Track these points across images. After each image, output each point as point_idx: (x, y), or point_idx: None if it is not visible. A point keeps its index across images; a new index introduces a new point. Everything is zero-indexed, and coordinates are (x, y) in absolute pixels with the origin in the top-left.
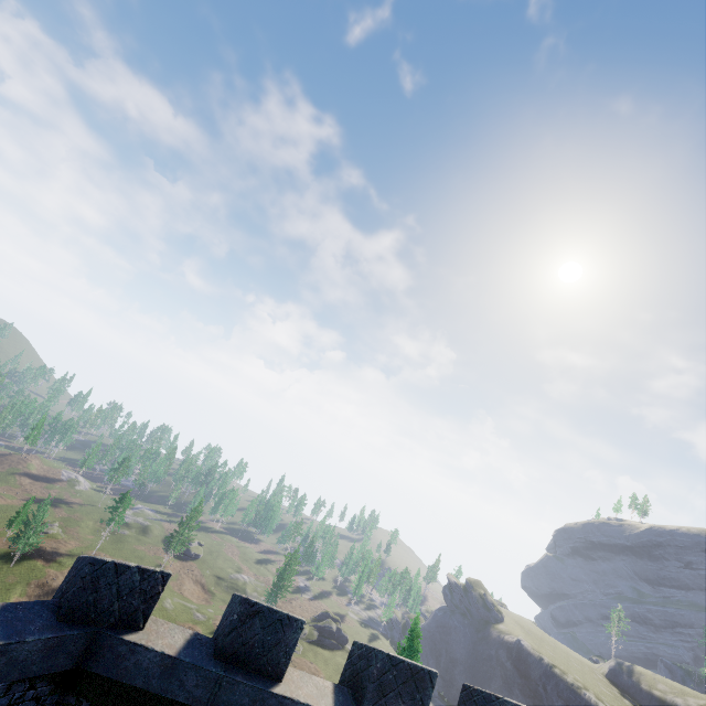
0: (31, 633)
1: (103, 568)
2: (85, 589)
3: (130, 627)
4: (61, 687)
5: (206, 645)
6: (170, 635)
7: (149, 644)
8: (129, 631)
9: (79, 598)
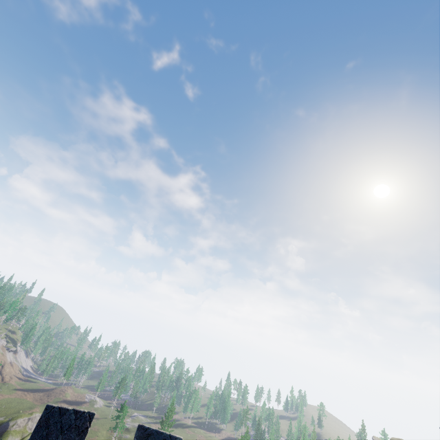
0: None
1: (52, 411)
2: (41, 427)
3: None
4: None
5: None
6: None
7: None
8: None
9: (38, 433)
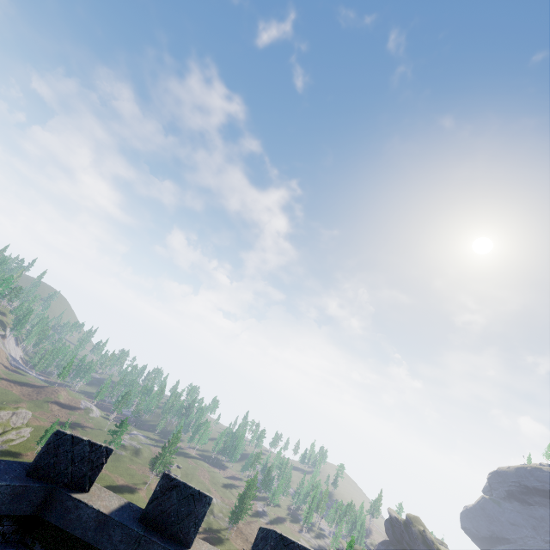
0: (5, 480)
1: (63, 438)
2: (49, 453)
3: (79, 488)
4: (22, 529)
5: (135, 512)
6: (108, 500)
7: (90, 503)
8: (77, 491)
9: (44, 460)
